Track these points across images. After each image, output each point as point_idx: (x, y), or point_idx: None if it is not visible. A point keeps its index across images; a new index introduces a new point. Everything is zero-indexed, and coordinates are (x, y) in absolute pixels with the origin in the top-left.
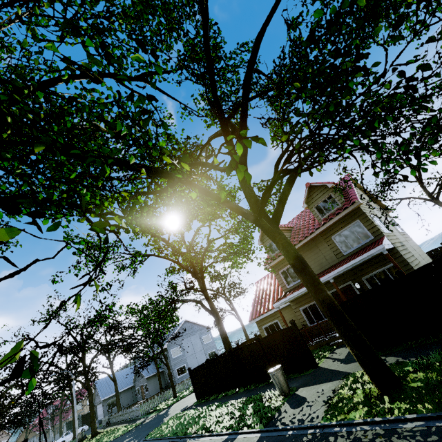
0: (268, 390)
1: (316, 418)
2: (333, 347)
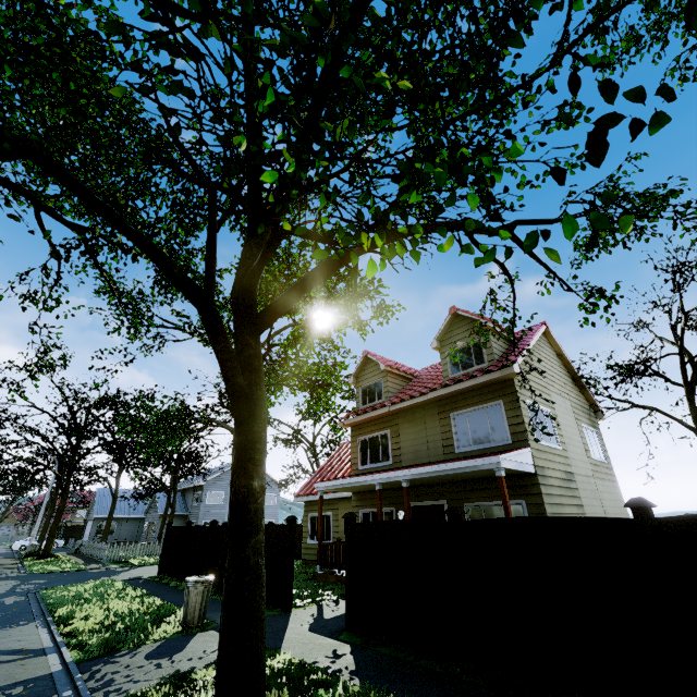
0: None
1: (117, 694)
2: None
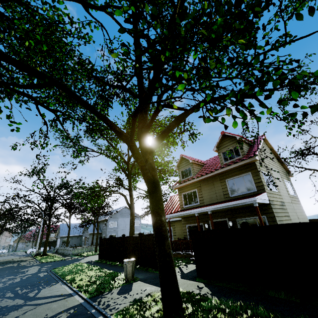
0: (123, 273)
1: (115, 310)
2: (191, 262)
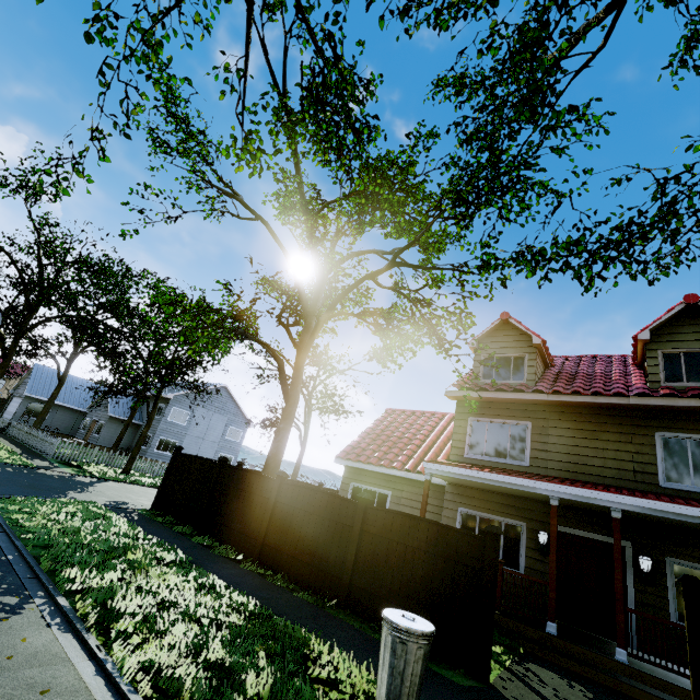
0: (337, 649)
1: None
2: (515, 646)
